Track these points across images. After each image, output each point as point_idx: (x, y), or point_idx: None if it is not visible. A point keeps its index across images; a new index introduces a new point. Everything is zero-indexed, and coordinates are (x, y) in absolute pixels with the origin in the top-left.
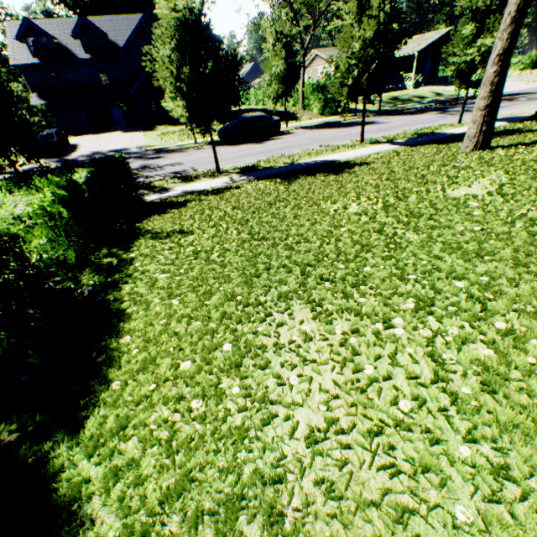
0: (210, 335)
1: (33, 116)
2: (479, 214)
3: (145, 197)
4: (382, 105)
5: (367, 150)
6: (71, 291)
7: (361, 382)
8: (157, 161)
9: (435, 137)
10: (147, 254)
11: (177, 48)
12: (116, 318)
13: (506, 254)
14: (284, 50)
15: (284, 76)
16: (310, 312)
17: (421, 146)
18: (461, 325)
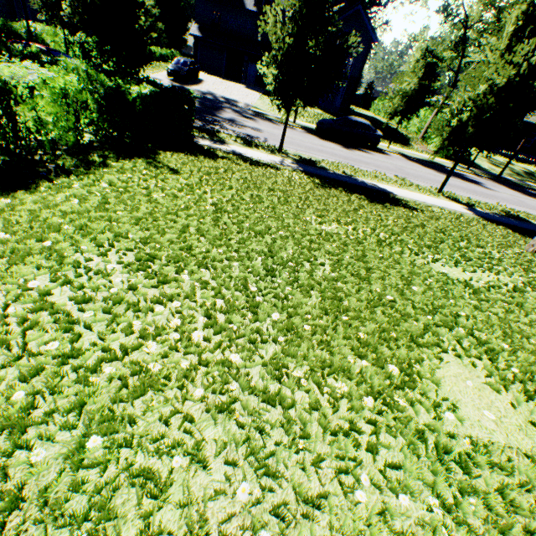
0: (54, 231)
1: (152, 31)
2: (418, 290)
3: (200, 140)
4: (510, 173)
5: (435, 200)
6: (41, 162)
7: (73, 318)
8: (246, 121)
9: (523, 225)
10: (126, 169)
11: (292, 17)
12: (26, 188)
13: (370, 328)
14: (423, 69)
15: (410, 96)
16: (136, 260)
17: (496, 224)
18: (209, 338)
